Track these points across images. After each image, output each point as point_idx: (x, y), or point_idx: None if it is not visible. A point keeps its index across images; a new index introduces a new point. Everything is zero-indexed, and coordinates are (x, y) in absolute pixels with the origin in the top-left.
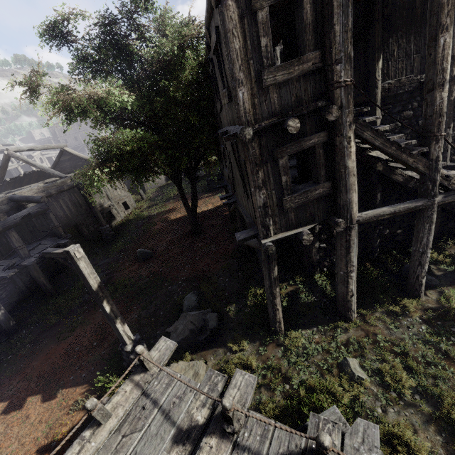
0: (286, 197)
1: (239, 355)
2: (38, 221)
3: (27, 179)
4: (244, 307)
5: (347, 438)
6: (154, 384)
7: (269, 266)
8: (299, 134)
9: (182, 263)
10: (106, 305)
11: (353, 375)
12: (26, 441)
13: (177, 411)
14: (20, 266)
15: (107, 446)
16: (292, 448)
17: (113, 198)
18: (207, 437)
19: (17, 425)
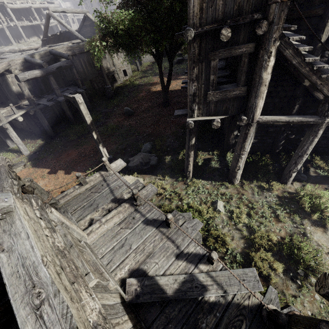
0: (210, 92)
1: (162, 181)
2: (67, 72)
3: (62, 37)
4: (175, 159)
5: (185, 223)
6: (110, 178)
7: (189, 136)
8: (233, 42)
9: (149, 123)
10: (94, 134)
11: (216, 208)
12: (57, 187)
13: (116, 191)
14: (56, 101)
15: (84, 194)
16: (159, 218)
17: (117, 65)
18: (125, 203)
19: (53, 180)
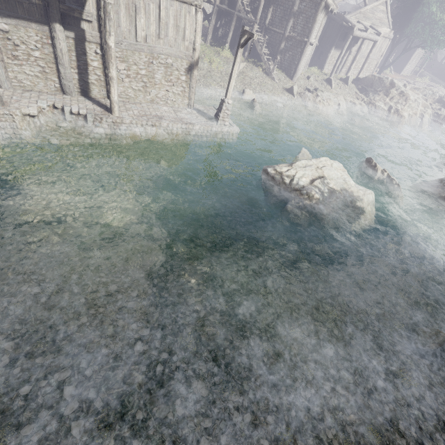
0: None
1: None
2: None
3: None
4: None
5: None
6: None
7: None
8: None
9: None
10: None
11: None
12: None
13: None
14: None
15: None
16: None
17: None
18: None
19: None
